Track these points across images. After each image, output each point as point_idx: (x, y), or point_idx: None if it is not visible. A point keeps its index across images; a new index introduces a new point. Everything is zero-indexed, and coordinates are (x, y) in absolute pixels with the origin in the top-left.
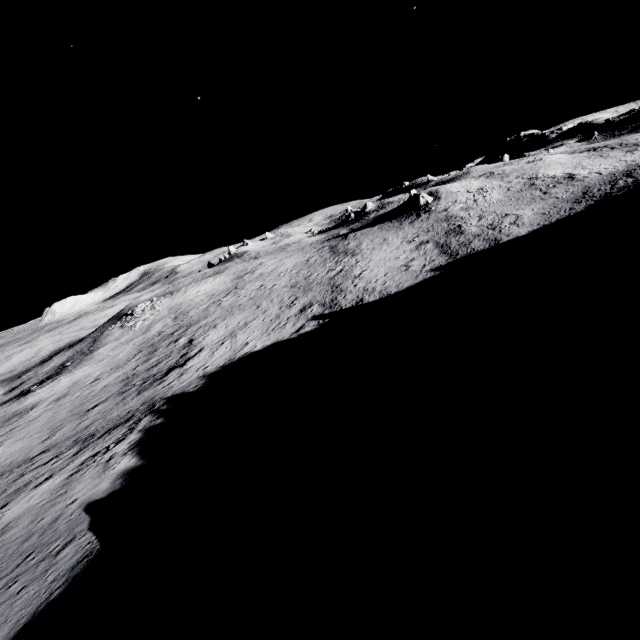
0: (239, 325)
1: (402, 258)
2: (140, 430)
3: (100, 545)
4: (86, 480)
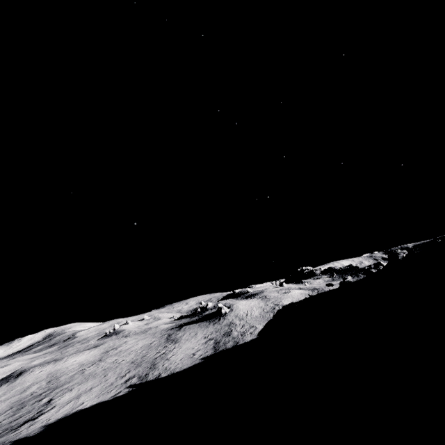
0: (86, 389)
1: (195, 348)
2: None
3: None
4: None
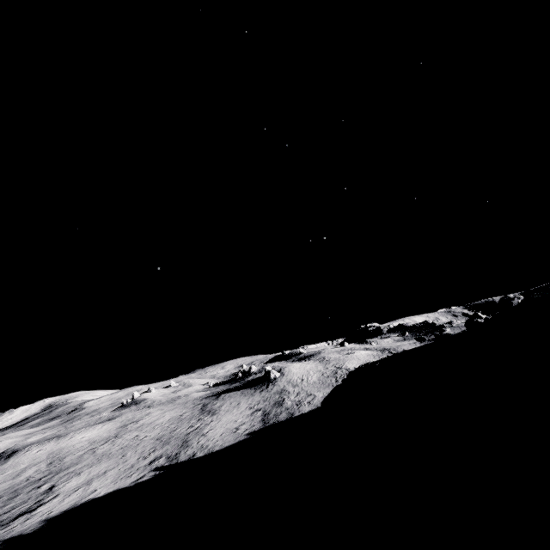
0: (99, 473)
1: (239, 421)
2: None
3: None
4: None
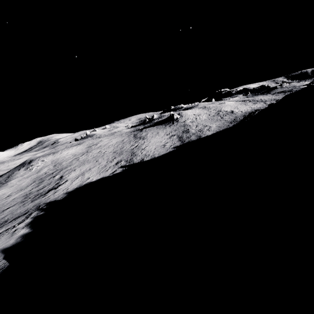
0: (86, 169)
1: (163, 142)
2: (31, 217)
3: (9, 263)
4: (2, 240)
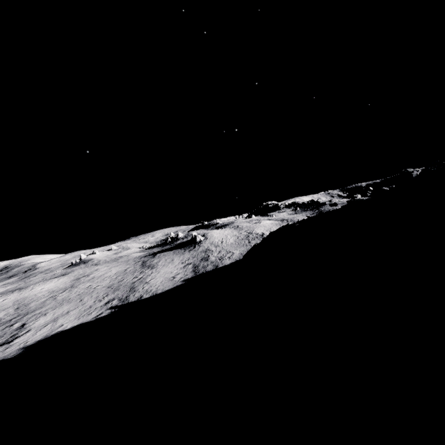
0: (63, 313)
1: (174, 272)
2: None
3: None
4: None
